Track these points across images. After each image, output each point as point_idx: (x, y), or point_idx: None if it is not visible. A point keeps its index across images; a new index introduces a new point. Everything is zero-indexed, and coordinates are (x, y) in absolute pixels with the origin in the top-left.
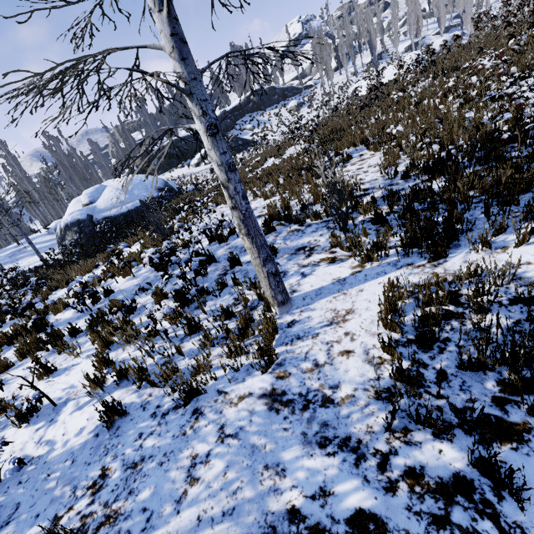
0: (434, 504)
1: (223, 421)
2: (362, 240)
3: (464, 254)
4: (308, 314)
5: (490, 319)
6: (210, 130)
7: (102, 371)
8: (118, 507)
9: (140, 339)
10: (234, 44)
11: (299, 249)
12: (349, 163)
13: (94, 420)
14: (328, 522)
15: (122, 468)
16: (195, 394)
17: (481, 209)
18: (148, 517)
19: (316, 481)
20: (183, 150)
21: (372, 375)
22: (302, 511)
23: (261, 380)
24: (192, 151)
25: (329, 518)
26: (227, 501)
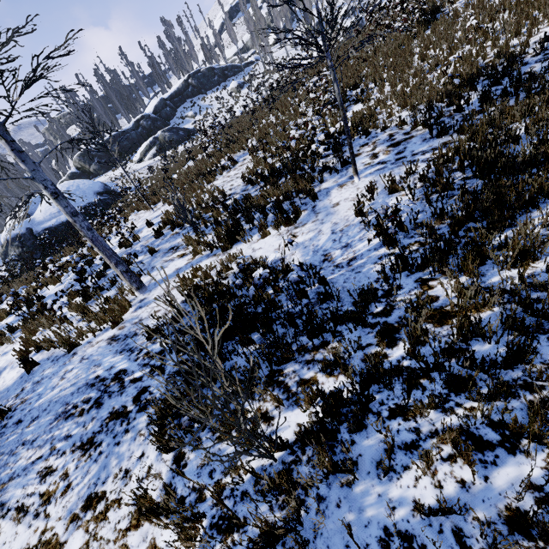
0: (147, 360)
1: (85, 354)
2: (205, 239)
3: (241, 245)
4: (153, 293)
5: (225, 283)
6: (53, 196)
7: (28, 348)
8: (27, 397)
9: (56, 325)
10: (166, 19)
11: (171, 249)
12: (233, 168)
13: (21, 372)
14: (108, 376)
15: (32, 385)
16: (75, 346)
17: (269, 212)
18: (40, 396)
19: (111, 364)
20: (123, 146)
21: (161, 319)
22: (101, 375)
23: (110, 333)
24: (133, 146)
25: (109, 374)
26: (74, 381)
